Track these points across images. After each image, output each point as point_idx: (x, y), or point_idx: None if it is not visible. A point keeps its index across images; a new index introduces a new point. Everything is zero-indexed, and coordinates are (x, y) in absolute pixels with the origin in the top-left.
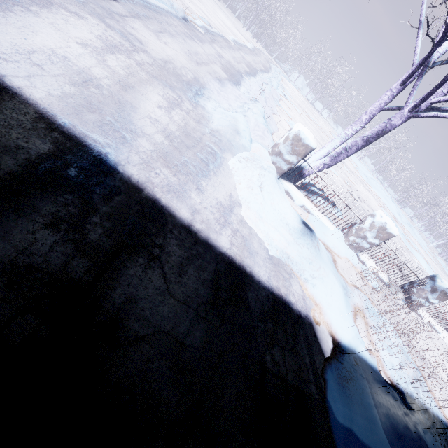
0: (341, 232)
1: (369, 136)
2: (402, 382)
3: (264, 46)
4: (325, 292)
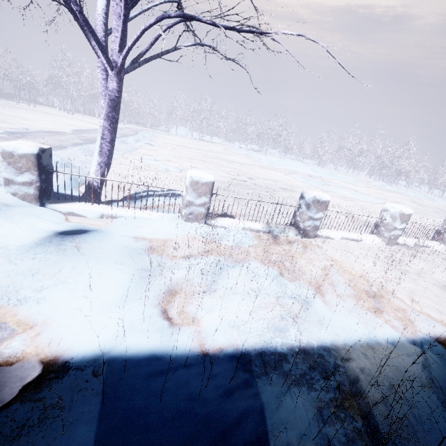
0: (171, 214)
1: (106, 113)
2: (250, 337)
3: (136, 124)
4: (68, 297)
